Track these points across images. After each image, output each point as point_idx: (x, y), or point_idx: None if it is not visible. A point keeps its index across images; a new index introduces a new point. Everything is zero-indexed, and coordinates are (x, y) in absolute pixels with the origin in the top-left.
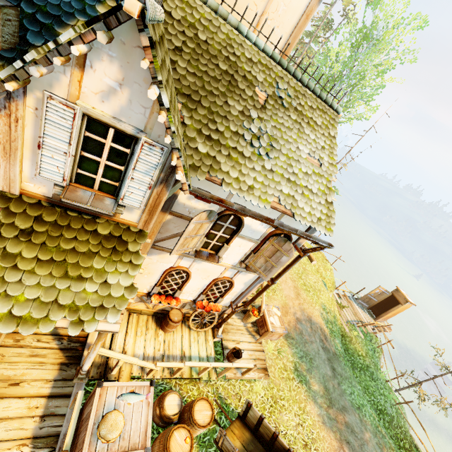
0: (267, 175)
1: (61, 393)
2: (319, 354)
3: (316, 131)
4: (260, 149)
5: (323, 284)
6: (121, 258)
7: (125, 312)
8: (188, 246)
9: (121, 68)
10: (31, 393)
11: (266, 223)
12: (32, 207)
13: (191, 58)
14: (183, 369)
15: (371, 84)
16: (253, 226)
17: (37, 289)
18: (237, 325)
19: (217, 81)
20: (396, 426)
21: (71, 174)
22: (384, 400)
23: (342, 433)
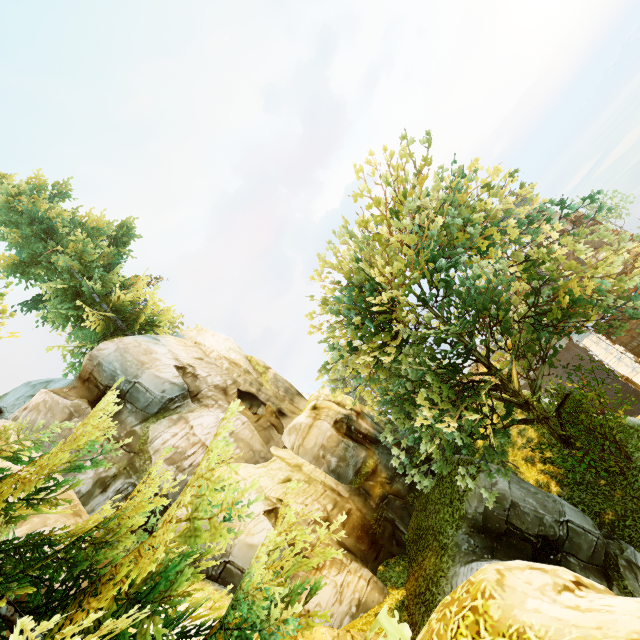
0: None
1: None
2: None
3: None
4: None
5: None
6: None
7: None
8: None
9: None
10: None
11: None
12: None
13: None
14: None
15: None
16: None
17: None
18: None
19: None
20: None
21: None
22: None
23: None
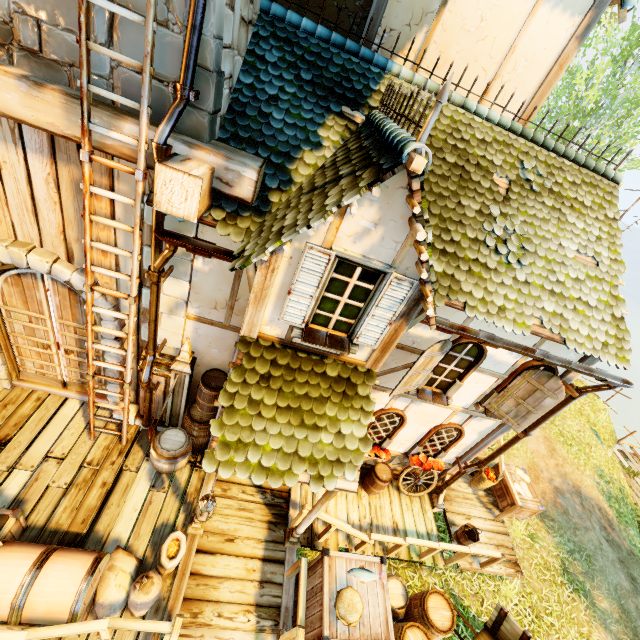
0: (521, 289)
1: (274, 557)
2: (602, 550)
3: (584, 215)
4: (508, 256)
5: (594, 435)
6: (351, 404)
7: None
8: (411, 384)
9: (379, 210)
10: (246, 553)
11: (526, 355)
12: (268, 351)
13: None
14: (402, 546)
15: None
16: (498, 356)
17: (279, 438)
18: (463, 492)
19: (445, 179)
20: None
21: (309, 315)
22: None
23: None
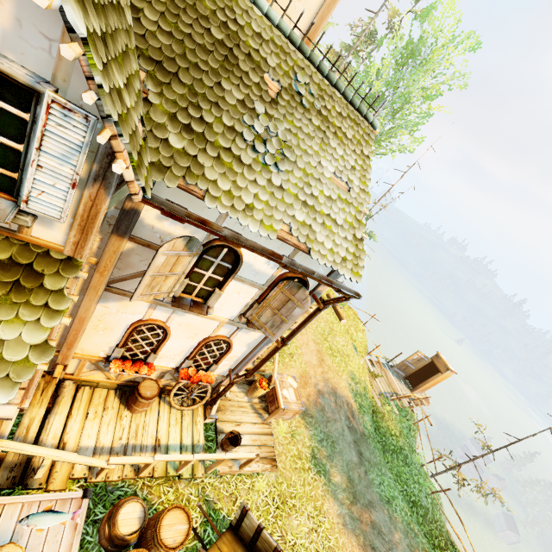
0: (274, 193)
1: None
2: (344, 435)
3: (345, 145)
4: (266, 156)
5: (354, 349)
6: (28, 300)
7: (70, 385)
8: (161, 289)
9: None
10: None
11: (270, 259)
12: None
13: (167, 11)
14: (152, 464)
15: (417, 111)
16: (257, 265)
17: None
18: (239, 401)
19: (206, 52)
20: (431, 520)
21: None
22: (418, 489)
23: (366, 536)
